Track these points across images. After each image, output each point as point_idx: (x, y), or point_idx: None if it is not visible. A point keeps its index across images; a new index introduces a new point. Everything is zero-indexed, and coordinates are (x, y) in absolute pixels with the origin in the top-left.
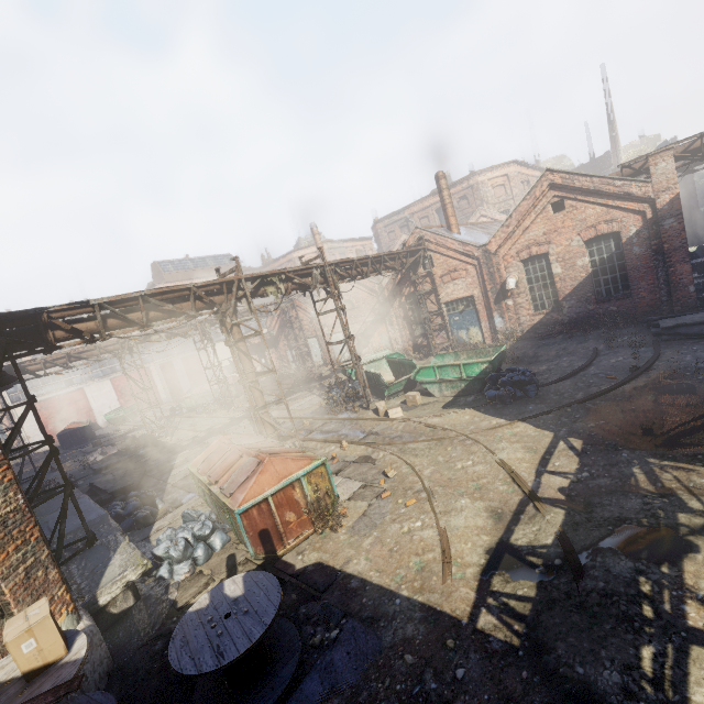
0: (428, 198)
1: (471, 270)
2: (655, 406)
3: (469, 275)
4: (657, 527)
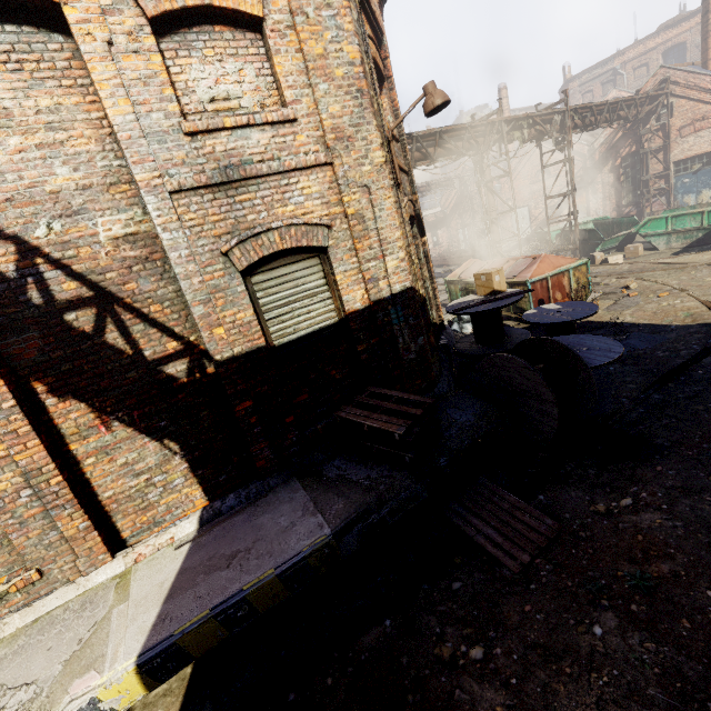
0: (655, 36)
1: None
2: None
3: None
4: None
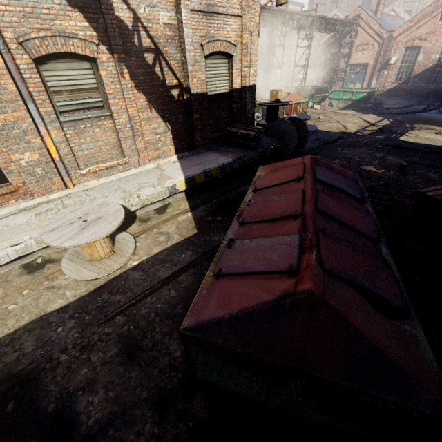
0: None
1: (376, 46)
2: (423, 118)
3: (373, 49)
4: (406, 129)
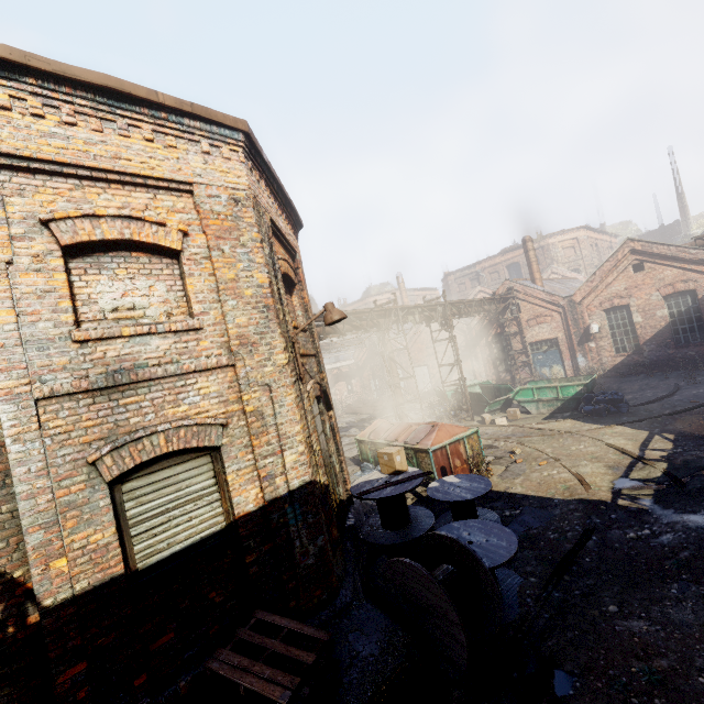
0: (499, 256)
1: (556, 316)
2: None
3: (553, 320)
4: None
